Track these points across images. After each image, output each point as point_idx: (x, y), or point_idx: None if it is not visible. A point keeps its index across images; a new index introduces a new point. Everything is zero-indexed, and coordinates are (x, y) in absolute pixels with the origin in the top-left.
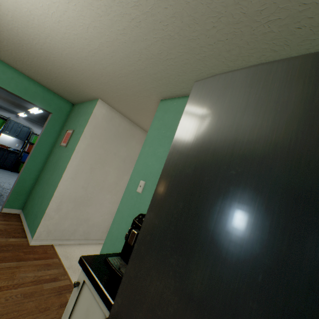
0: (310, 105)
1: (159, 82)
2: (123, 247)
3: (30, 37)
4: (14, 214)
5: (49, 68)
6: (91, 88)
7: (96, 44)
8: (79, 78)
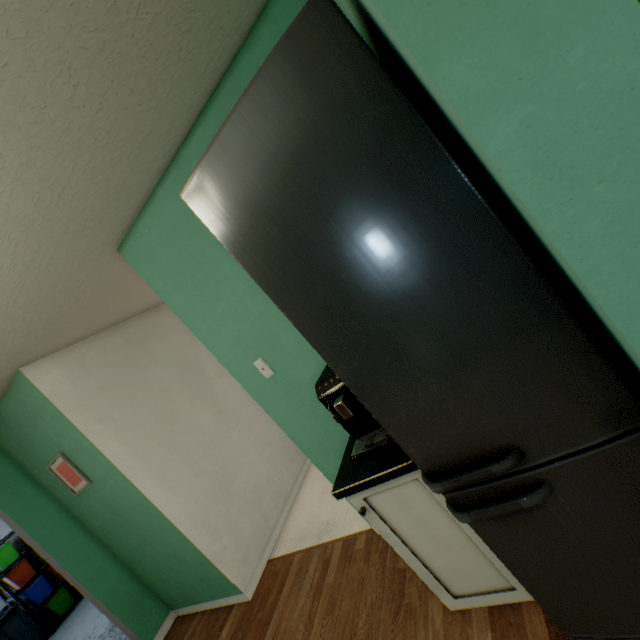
0: (339, 112)
1: (87, 234)
2: (348, 430)
3: None
4: (172, 627)
5: None
6: None
7: None
8: None
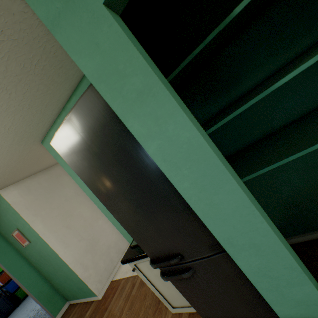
0: (103, 126)
1: (24, 139)
2: None
3: None
4: (67, 309)
5: None
6: None
7: None
8: None
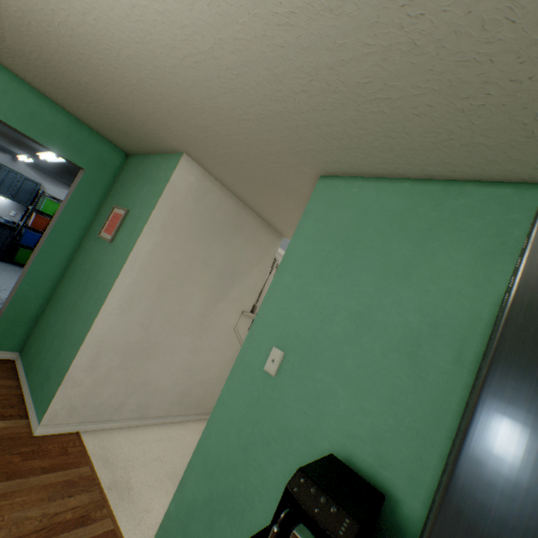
0: None
1: (332, 144)
2: None
3: (46, 5)
4: (4, 360)
5: (84, 80)
6: (172, 132)
7: (206, 42)
8: (149, 109)
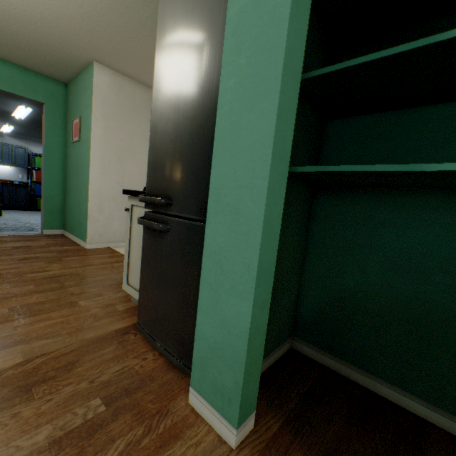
0: None
1: (152, 7)
2: None
3: None
4: (58, 234)
5: (14, 31)
6: (78, 46)
7: None
8: (57, 34)
